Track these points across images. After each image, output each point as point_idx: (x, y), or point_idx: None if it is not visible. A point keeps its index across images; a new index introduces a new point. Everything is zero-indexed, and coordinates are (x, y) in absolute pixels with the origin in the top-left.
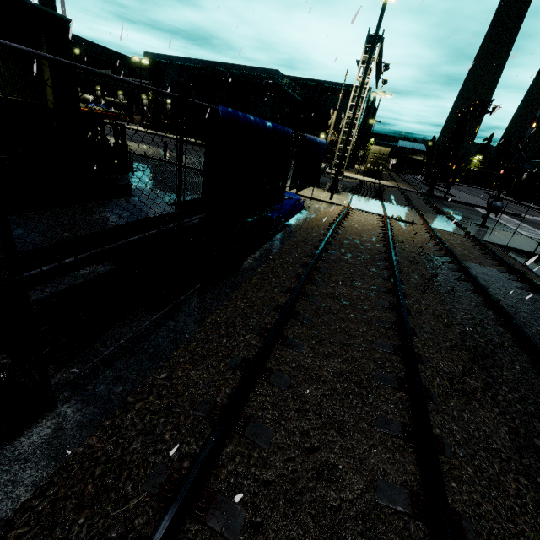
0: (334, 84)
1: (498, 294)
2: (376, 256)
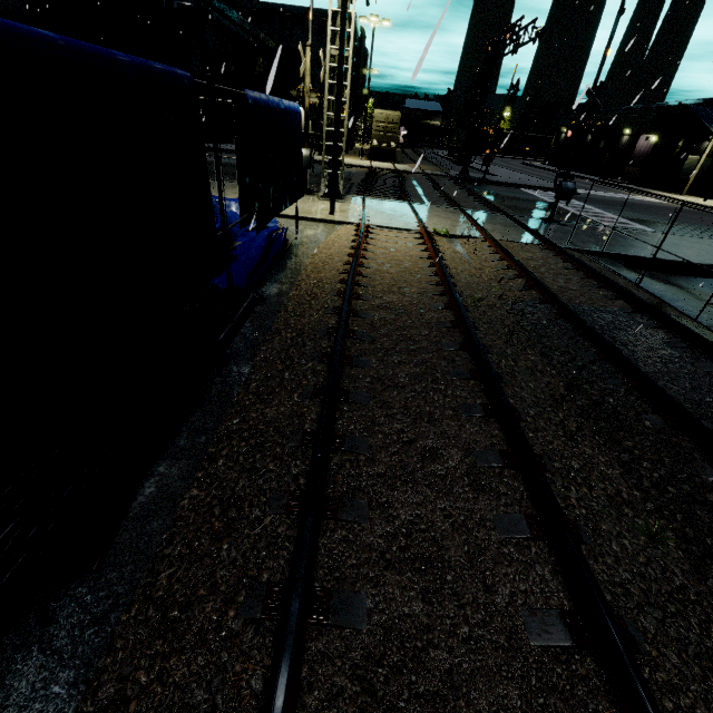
0: (299, 10)
1: (657, 373)
2: (443, 340)
